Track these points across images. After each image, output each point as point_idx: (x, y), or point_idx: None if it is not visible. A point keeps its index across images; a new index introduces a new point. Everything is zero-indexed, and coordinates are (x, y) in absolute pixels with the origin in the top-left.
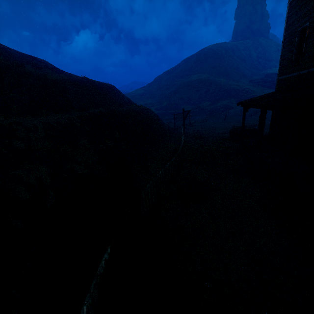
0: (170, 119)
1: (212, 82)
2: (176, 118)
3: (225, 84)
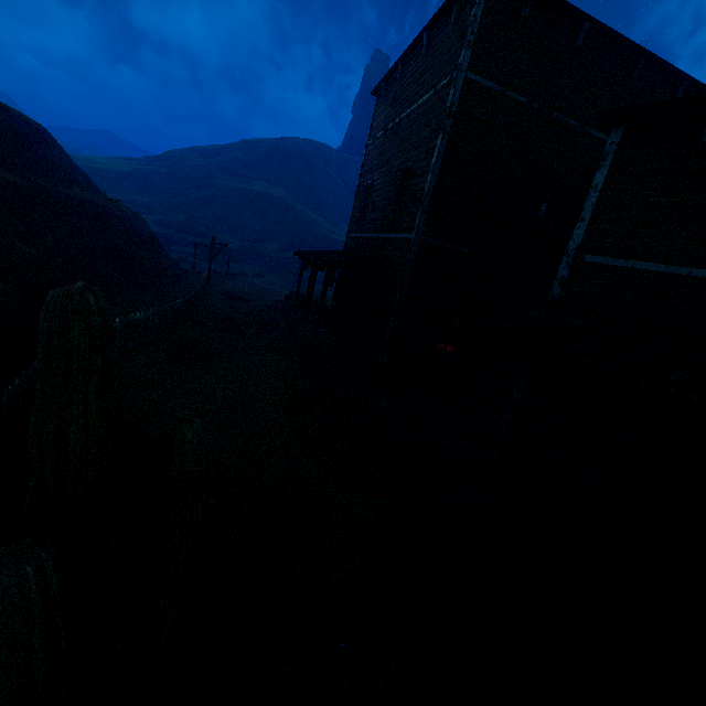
0: (188, 254)
1: (291, 209)
2: (200, 255)
3: (313, 221)
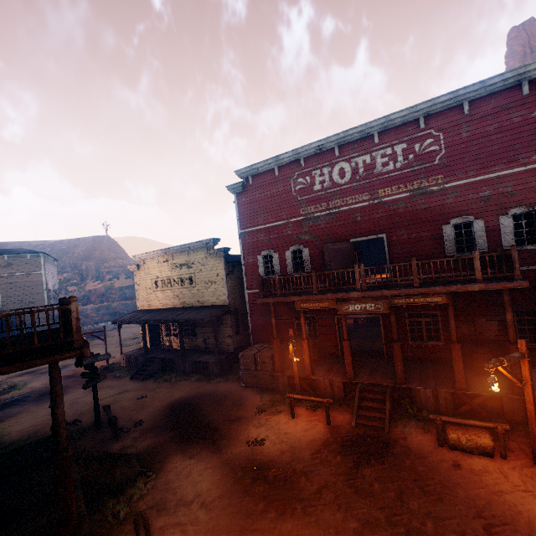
0: None
1: None
2: None
3: None
